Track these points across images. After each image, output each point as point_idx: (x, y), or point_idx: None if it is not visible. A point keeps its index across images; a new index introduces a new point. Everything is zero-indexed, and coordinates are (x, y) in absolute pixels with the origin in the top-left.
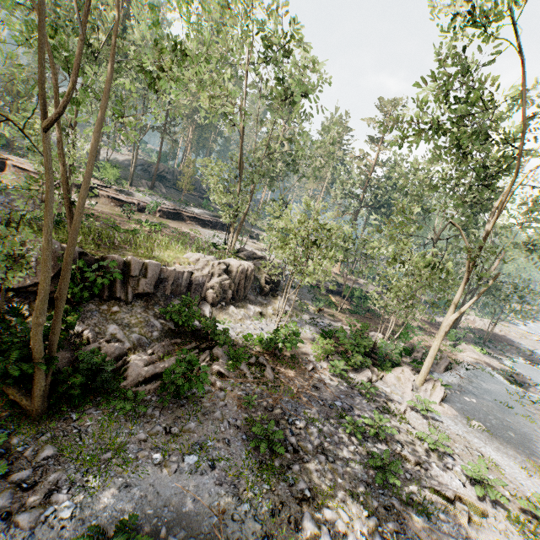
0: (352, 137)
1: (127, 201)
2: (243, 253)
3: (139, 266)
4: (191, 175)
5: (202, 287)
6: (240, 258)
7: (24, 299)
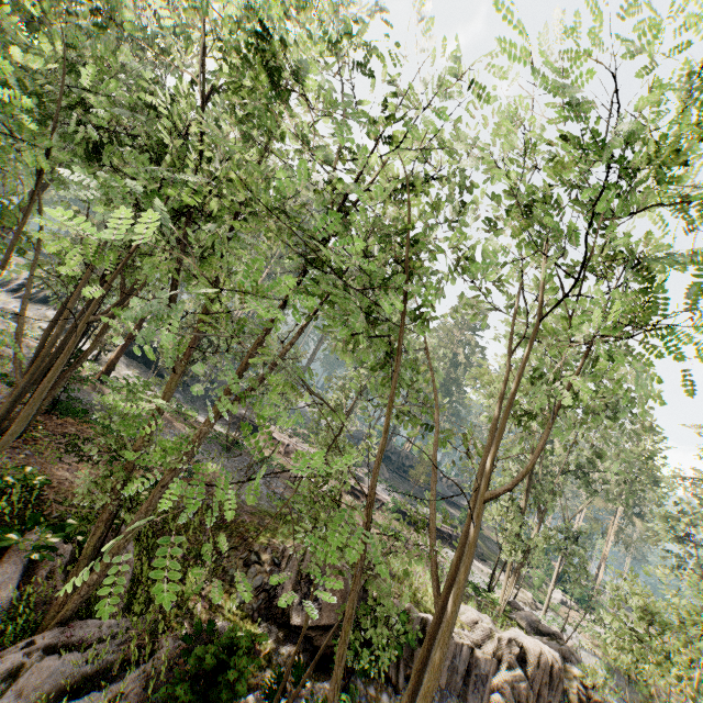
0: (659, 441)
1: (358, 488)
2: (518, 614)
3: (417, 622)
4: (428, 463)
5: (484, 682)
6: (517, 624)
7: (294, 644)
